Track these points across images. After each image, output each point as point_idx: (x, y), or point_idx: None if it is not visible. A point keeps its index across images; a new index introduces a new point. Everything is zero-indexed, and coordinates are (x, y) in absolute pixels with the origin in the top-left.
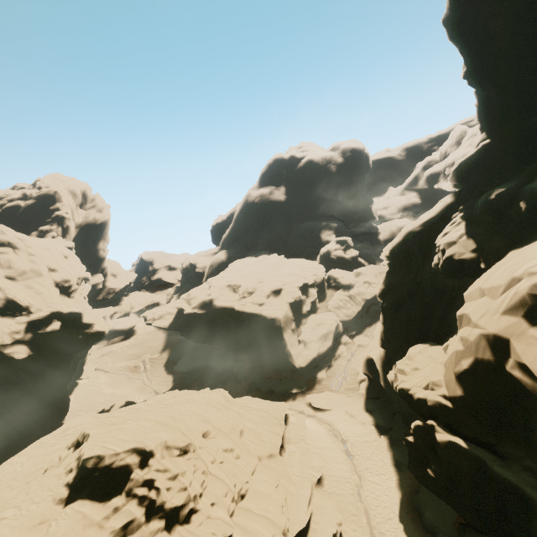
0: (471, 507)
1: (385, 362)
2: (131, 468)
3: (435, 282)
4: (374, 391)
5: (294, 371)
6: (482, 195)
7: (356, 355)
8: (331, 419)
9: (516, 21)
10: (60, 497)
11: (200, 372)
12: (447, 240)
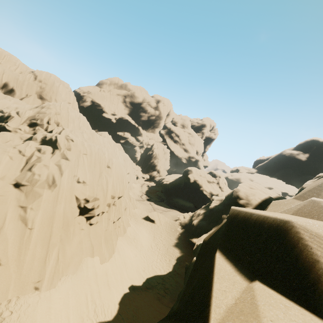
0: None
1: None
2: (218, 176)
3: None
4: None
5: None
6: None
7: None
8: None
9: None
10: (207, 172)
11: None
12: None
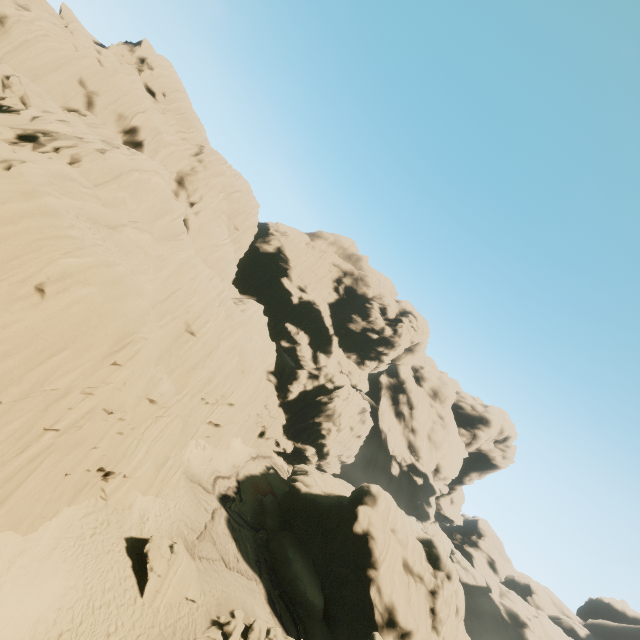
0: None
1: None
2: (444, 569)
3: None
4: None
5: None
6: None
7: None
8: None
9: None
10: (419, 535)
11: None
12: None
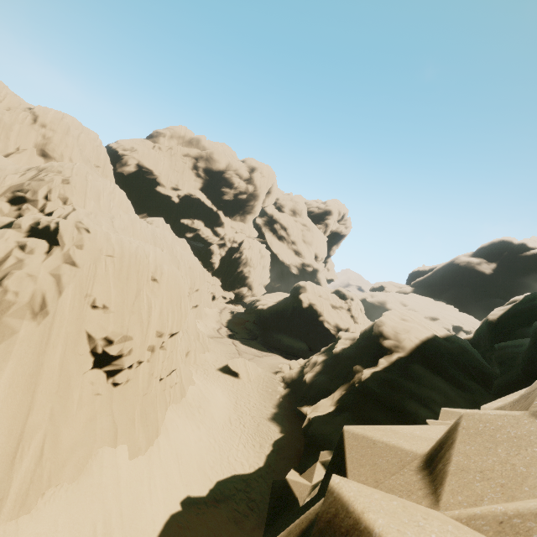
0: None
1: None
2: (349, 298)
3: None
4: None
5: None
6: None
7: None
8: None
9: None
10: (331, 291)
11: None
12: None
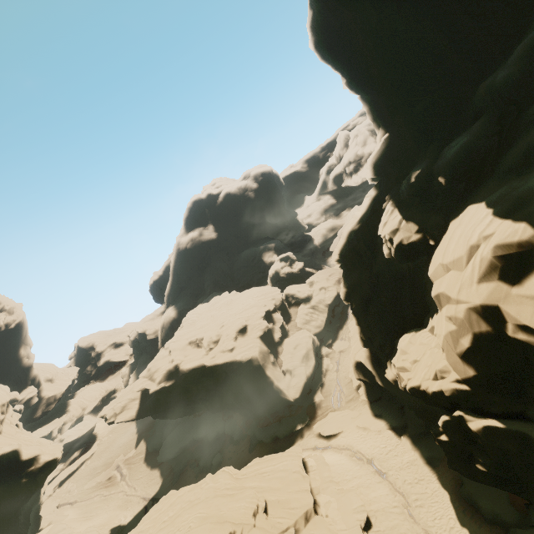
0: (532, 486)
1: (373, 360)
2: None
3: (391, 270)
4: (374, 392)
5: (290, 405)
6: (403, 181)
7: (341, 362)
8: (347, 441)
9: (373, 34)
10: None
11: (190, 451)
12: (390, 229)
